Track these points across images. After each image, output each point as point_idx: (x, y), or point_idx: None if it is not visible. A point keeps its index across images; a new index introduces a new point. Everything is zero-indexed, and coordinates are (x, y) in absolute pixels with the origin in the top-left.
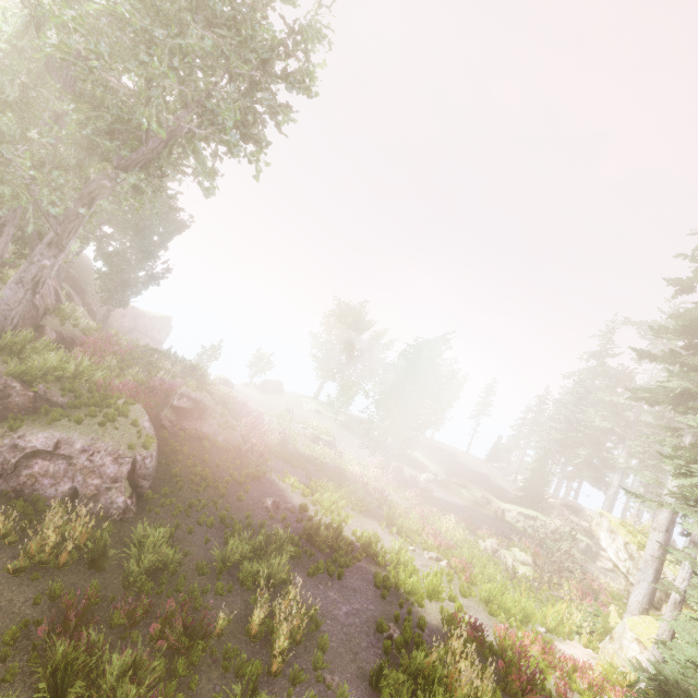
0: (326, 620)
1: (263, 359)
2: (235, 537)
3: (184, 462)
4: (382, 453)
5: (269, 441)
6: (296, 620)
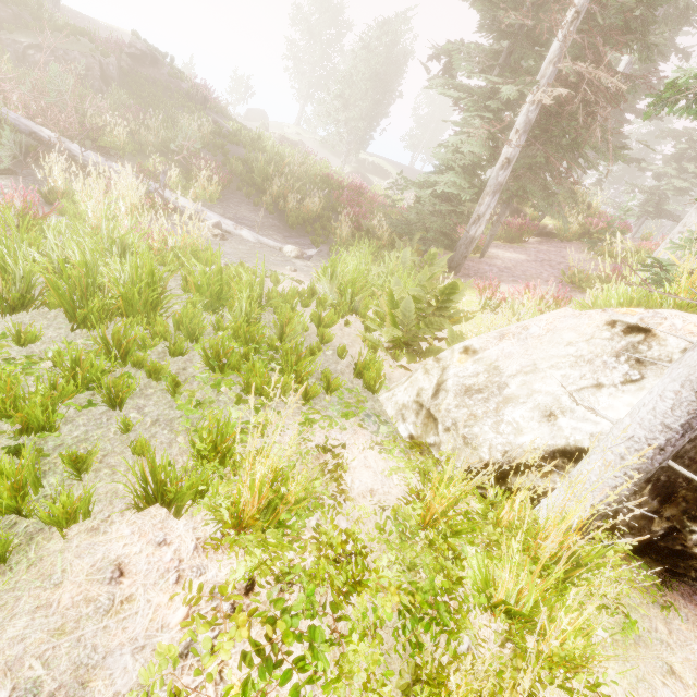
0: (231, 150)
1: (242, 83)
2: (178, 118)
3: (144, 90)
4: (340, 148)
5: (223, 108)
6: (206, 135)
